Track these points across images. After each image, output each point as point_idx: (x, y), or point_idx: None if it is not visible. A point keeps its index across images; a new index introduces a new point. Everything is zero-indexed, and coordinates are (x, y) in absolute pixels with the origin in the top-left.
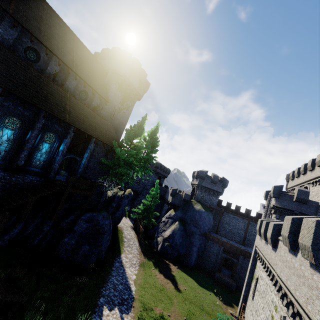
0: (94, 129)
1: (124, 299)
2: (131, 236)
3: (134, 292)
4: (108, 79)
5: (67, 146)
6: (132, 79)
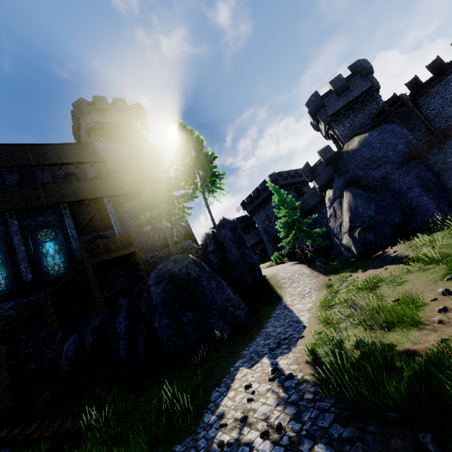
0: (98, 192)
1: (282, 340)
2: (293, 271)
3: (306, 321)
4: (91, 145)
5: (73, 228)
6: (111, 119)
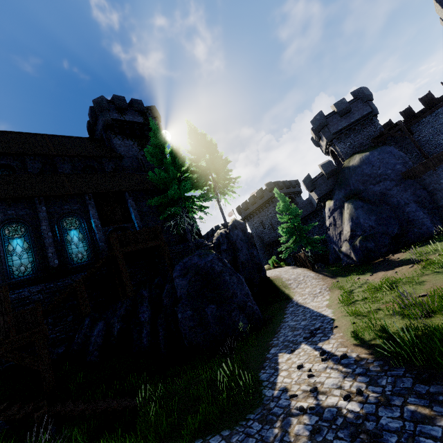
0: (119, 186)
1: (314, 330)
2: (296, 274)
3: (331, 315)
4: (107, 141)
5: (97, 218)
6: (128, 118)
